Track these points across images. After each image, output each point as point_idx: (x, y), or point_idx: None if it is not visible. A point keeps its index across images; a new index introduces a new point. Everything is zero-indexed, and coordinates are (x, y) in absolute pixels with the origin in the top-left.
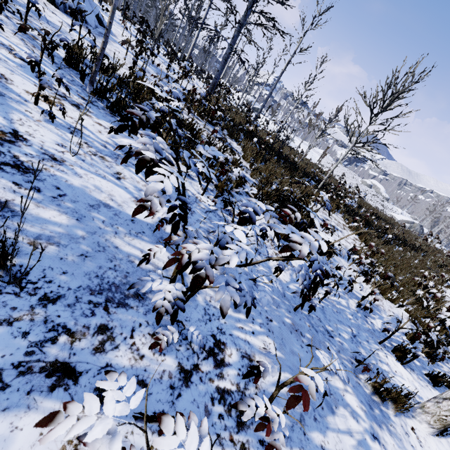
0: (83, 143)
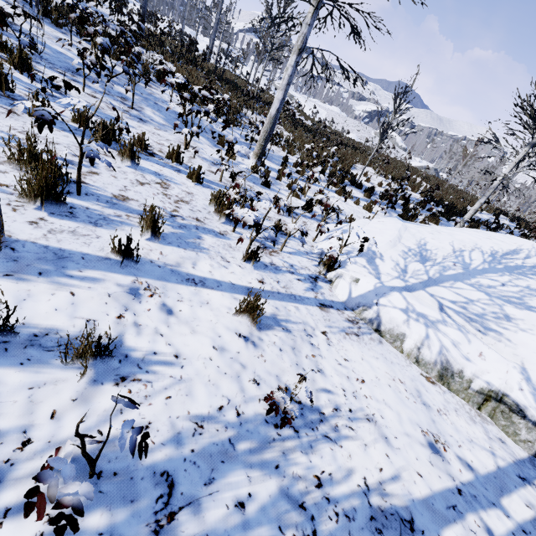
0: (45, 34)
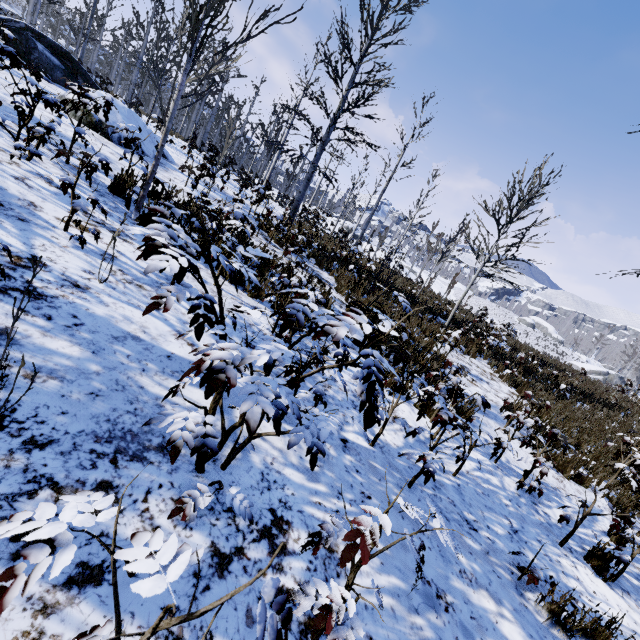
0: (117, 270)
